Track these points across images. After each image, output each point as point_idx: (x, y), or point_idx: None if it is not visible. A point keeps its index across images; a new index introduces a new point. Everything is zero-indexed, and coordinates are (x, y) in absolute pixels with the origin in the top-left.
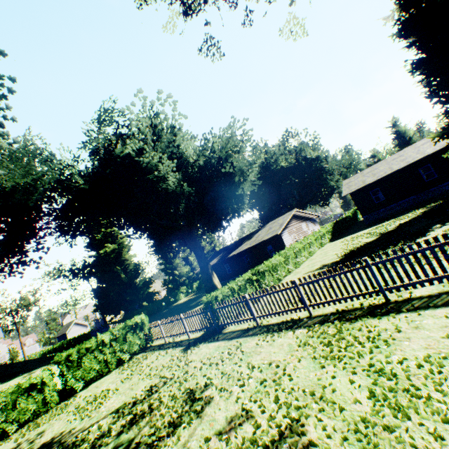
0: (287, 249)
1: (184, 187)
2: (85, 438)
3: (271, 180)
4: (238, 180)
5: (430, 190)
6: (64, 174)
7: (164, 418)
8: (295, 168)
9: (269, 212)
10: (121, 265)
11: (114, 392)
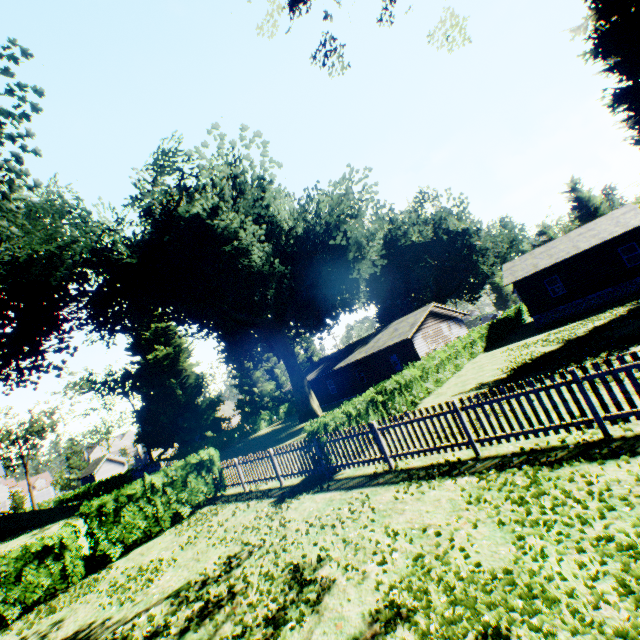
0: (426, 359)
1: (274, 265)
2: (129, 635)
3: (396, 261)
4: (353, 258)
5: (635, 280)
6: (102, 241)
7: (256, 610)
8: (432, 244)
9: (392, 308)
10: (176, 377)
11: (169, 564)
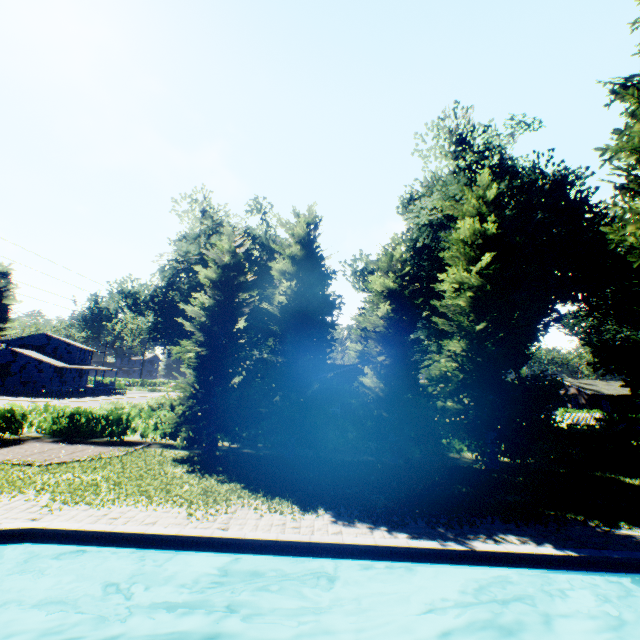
0: None
1: None
2: None
3: None
4: None
5: None
6: None
7: None
8: None
9: None
10: None
11: None
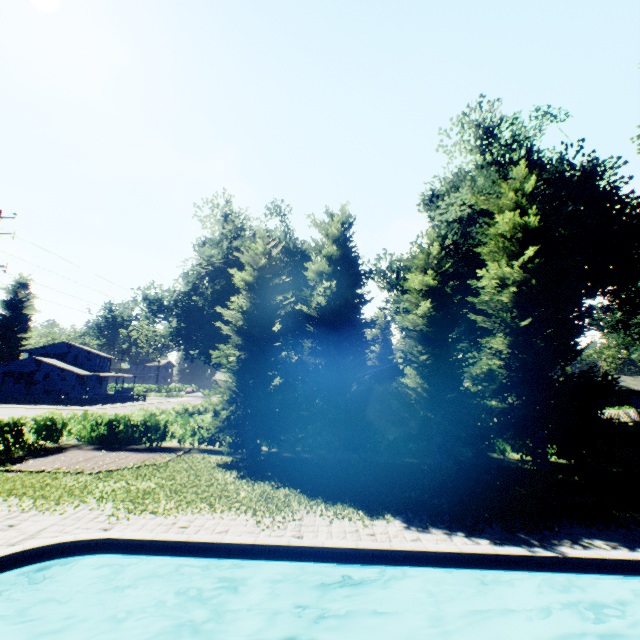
0: None
1: None
2: None
3: None
4: None
5: None
6: None
7: None
8: None
9: None
10: None
11: None
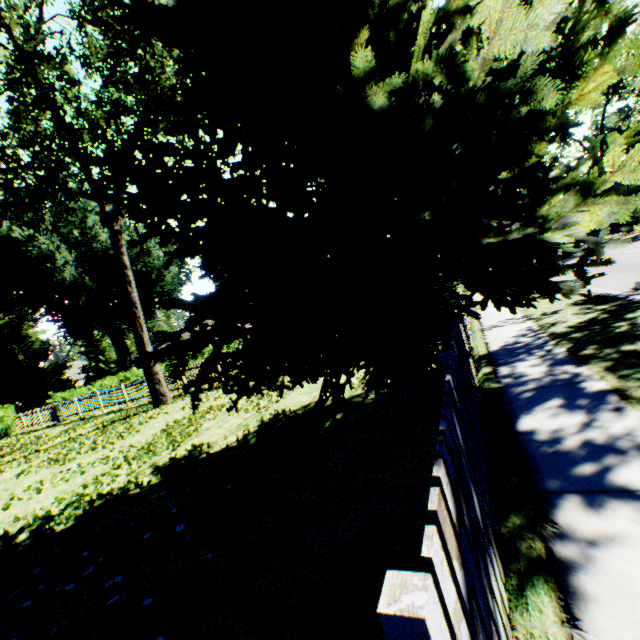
0: None
1: (86, 280)
2: None
3: None
4: (155, 278)
5: None
6: None
7: None
8: None
9: None
10: (20, 343)
11: None
